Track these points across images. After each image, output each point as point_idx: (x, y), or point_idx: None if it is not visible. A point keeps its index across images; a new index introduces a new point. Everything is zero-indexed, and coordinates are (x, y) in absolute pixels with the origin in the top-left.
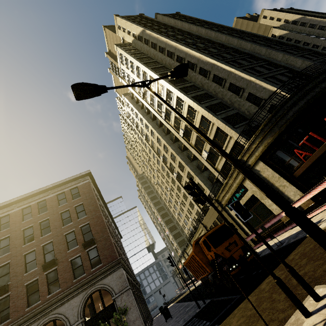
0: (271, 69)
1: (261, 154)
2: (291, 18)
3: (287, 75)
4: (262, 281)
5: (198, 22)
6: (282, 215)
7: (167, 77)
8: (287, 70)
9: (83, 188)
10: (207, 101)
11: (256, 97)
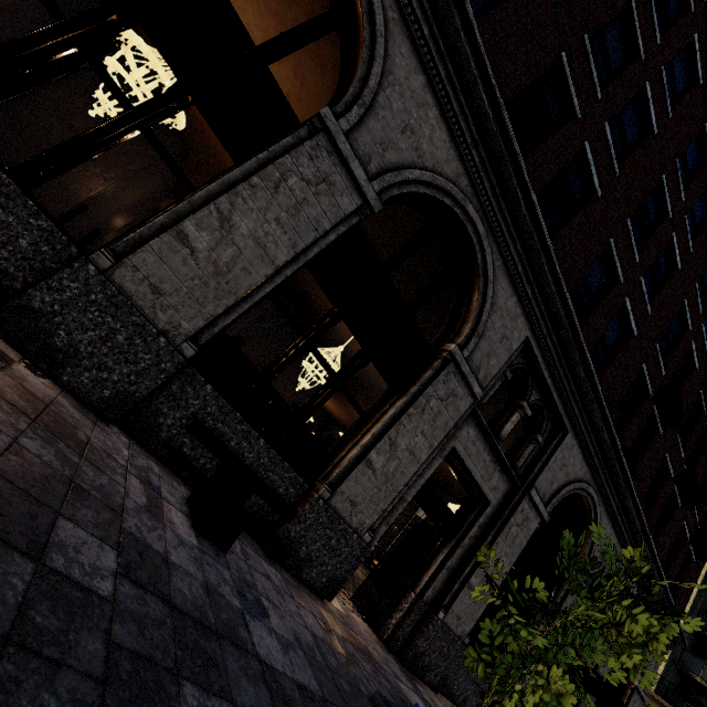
0: None
1: None
2: None
3: None
4: None
5: None
6: None
7: None
8: None
9: None
10: None
11: None
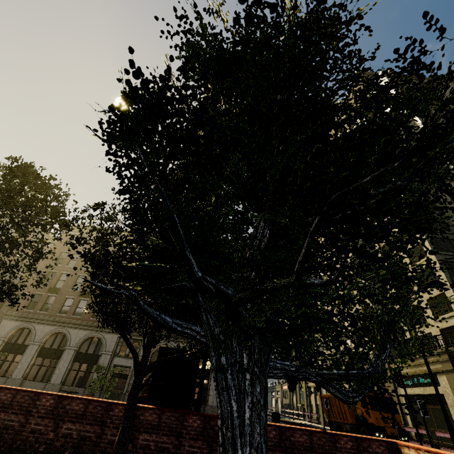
0: None
1: None
2: None
3: None
4: None
5: None
6: None
7: None
8: None
9: None
10: (449, 253)
11: None
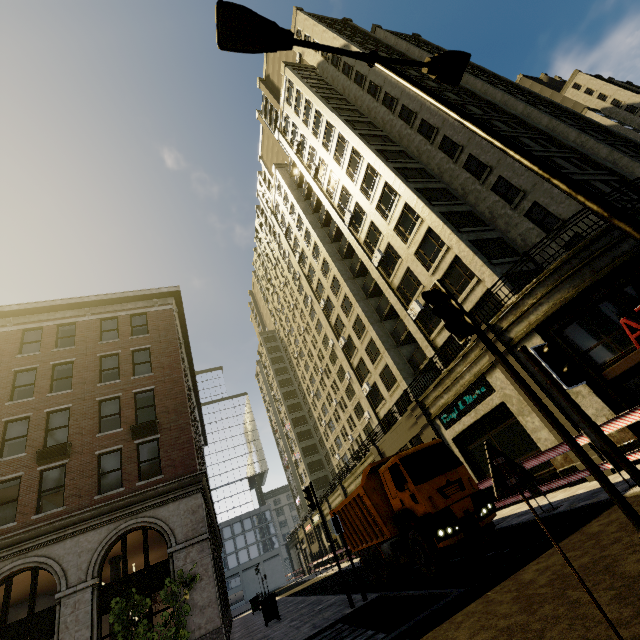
0: (584, 169)
1: (541, 320)
2: (626, 99)
3: (614, 186)
4: (519, 567)
5: None
6: None
7: (422, 65)
8: (615, 177)
9: (158, 319)
10: (444, 203)
11: (548, 213)
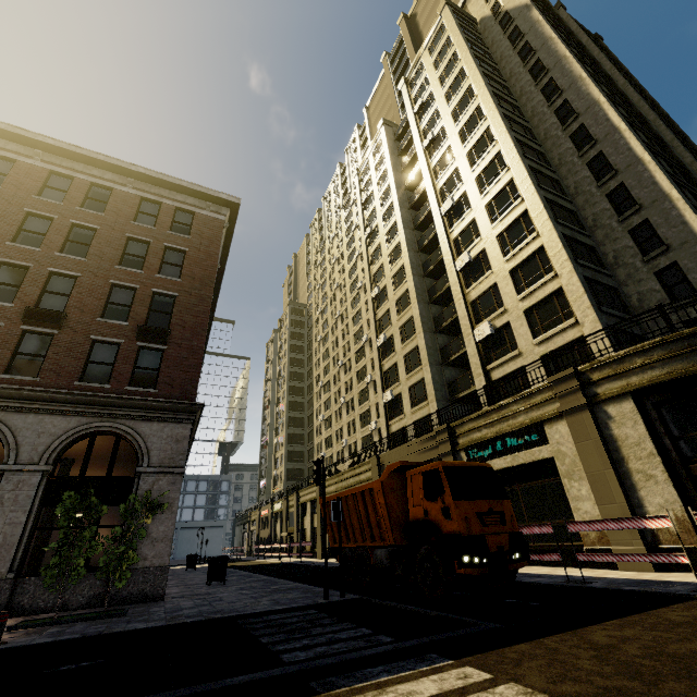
0: None
1: (645, 385)
2: None
3: None
4: (575, 626)
5: (630, 80)
6: (646, 525)
7: None
8: None
9: (205, 225)
10: (570, 226)
11: (684, 280)
